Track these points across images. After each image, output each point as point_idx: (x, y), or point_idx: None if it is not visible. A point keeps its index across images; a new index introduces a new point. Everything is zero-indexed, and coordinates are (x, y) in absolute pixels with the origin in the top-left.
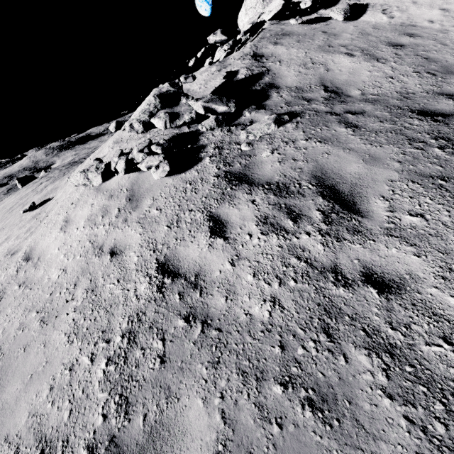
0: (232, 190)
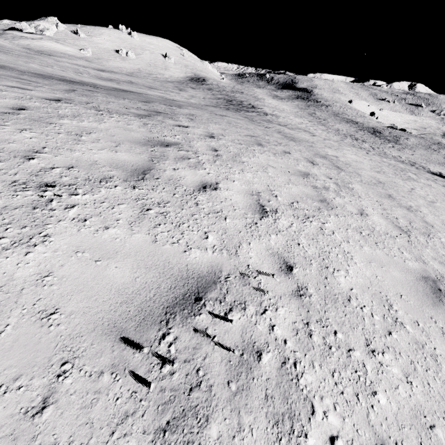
0: None
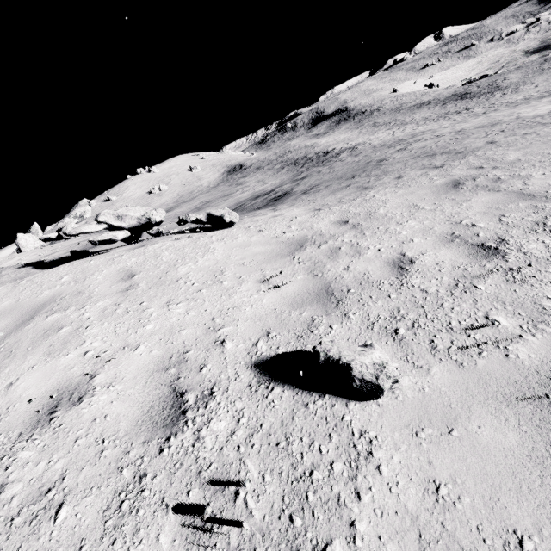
0: None
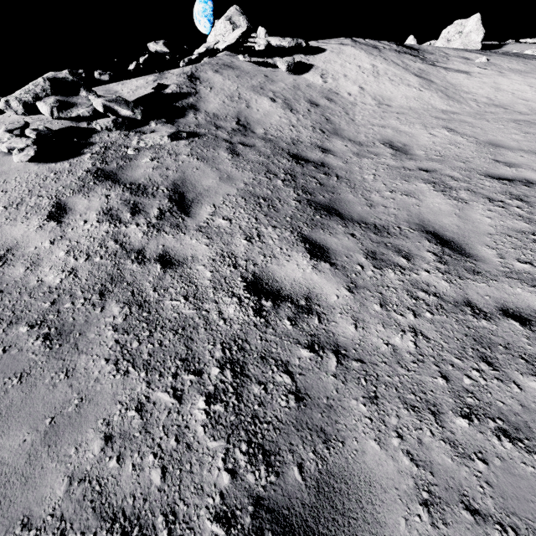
0: (94, 184)
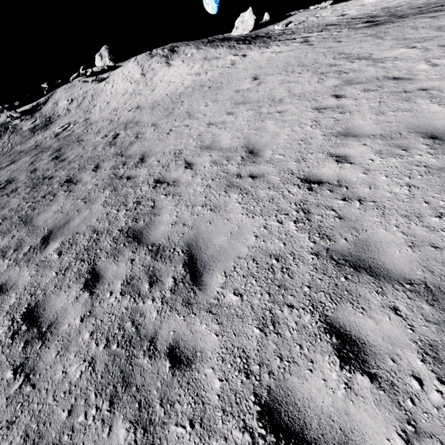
0: None
